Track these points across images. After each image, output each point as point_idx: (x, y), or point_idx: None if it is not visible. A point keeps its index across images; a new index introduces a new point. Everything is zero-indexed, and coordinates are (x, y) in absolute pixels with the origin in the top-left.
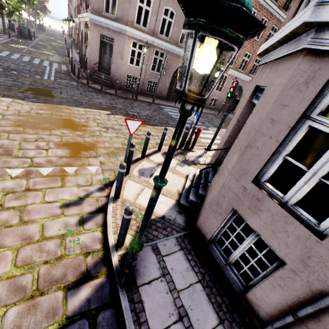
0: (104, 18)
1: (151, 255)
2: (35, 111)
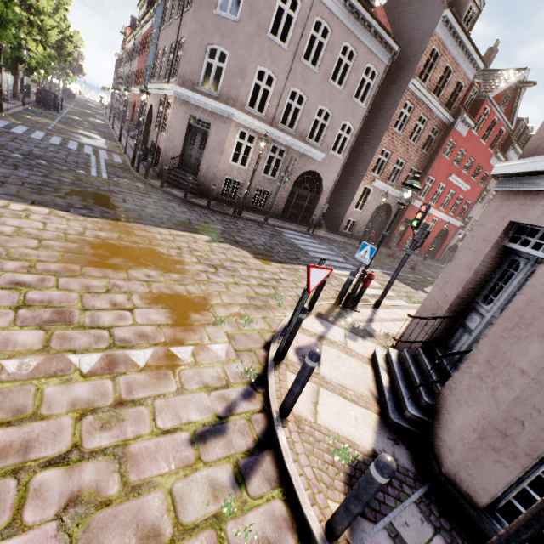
0: (199, 94)
1: None
2: (93, 233)
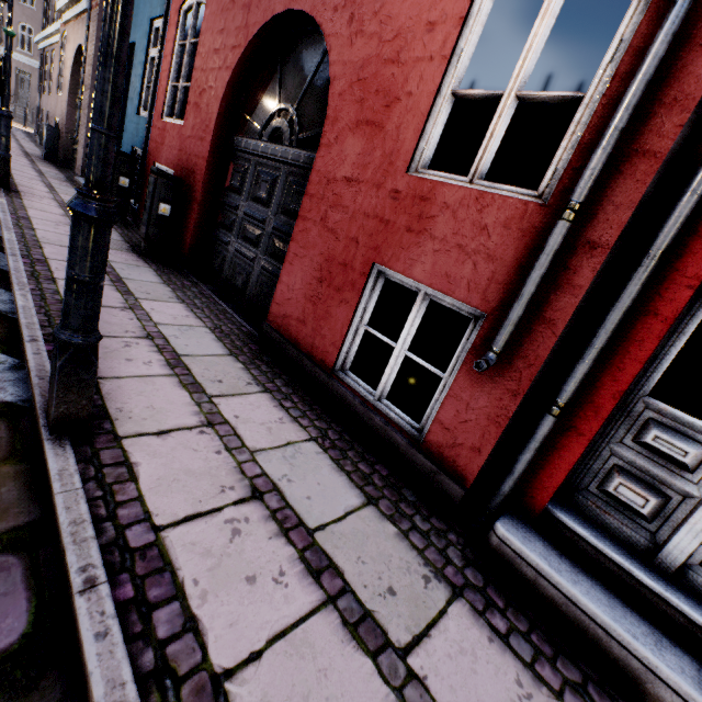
0: (20, 54)
1: None
2: None
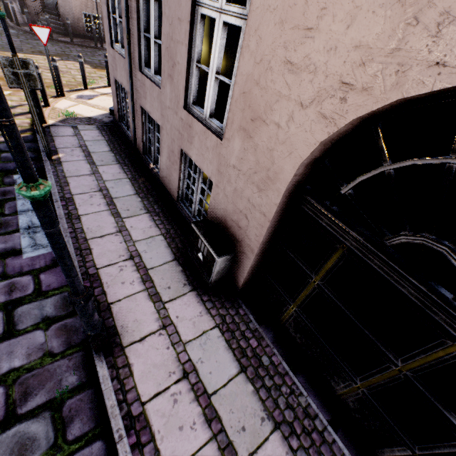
0: None
1: (69, 129)
2: None
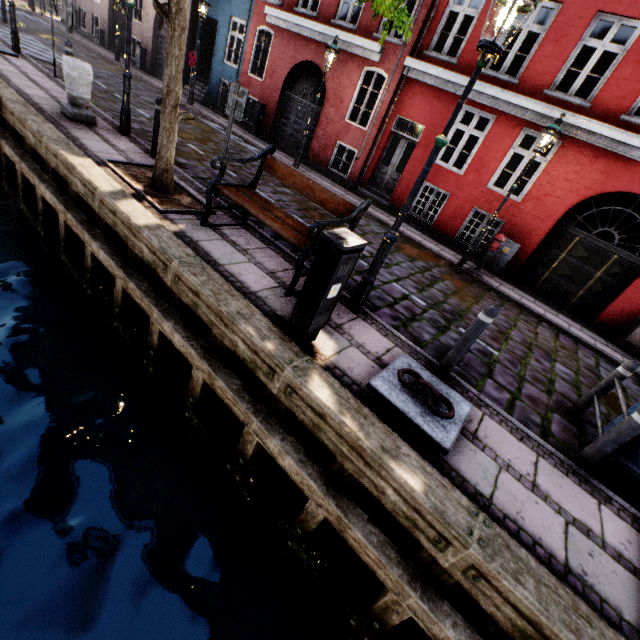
0: None
1: (45, 16)
2: None
